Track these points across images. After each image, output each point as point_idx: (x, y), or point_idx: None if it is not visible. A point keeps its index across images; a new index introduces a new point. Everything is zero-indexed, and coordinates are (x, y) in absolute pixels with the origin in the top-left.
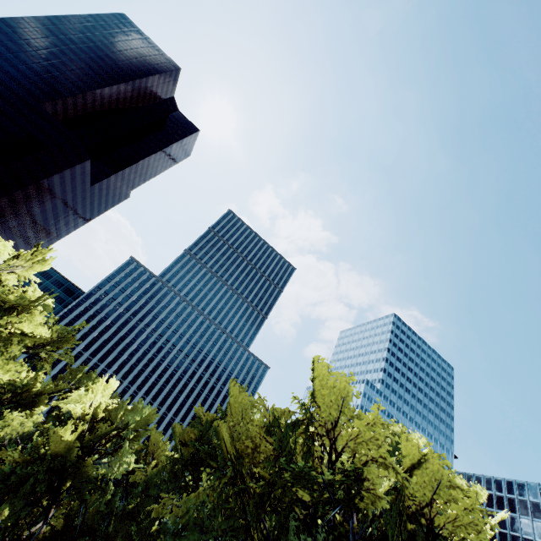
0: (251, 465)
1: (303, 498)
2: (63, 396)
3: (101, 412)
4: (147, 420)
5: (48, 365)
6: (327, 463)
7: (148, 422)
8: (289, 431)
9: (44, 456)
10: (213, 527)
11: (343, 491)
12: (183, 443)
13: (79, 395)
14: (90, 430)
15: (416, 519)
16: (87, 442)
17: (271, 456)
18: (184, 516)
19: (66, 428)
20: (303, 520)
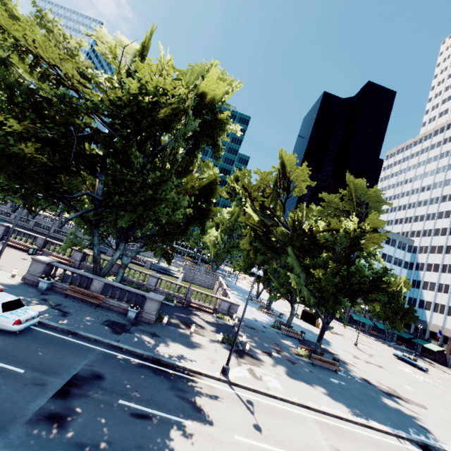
0: None
1: None
2: None
3: None
4: None
5: None
6: None
7: None
8: None
9: None
10: None
11: None
12: None
13: None
14: None
15: None
16: None
17: None
18: None
19: None
20: None
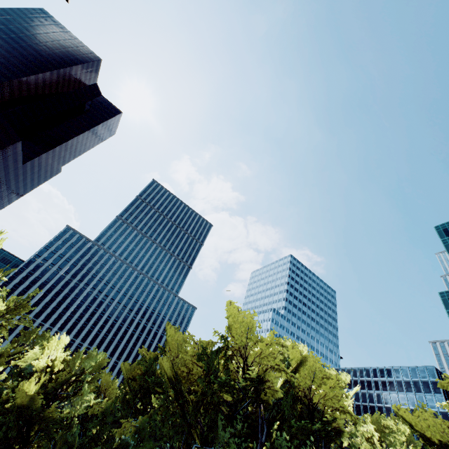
0: (187, 384)
1: (225, 399)
2: (19, 356)
3: (59, 364)
4: (101, 364)
5: (6, 331)
6: (241, 373)
7: (101, 366)
8: (213, 355)
9: (15, 406)
10: (162, 434)
11: (253, 391)
12: (131, 378)
13: (37, 353)
14: (51, 380)
15: (302, 401)
16: (52, 389)
17: (202, 375)
18: (140, 429)
19: (33, 381)
20: (226, 415)
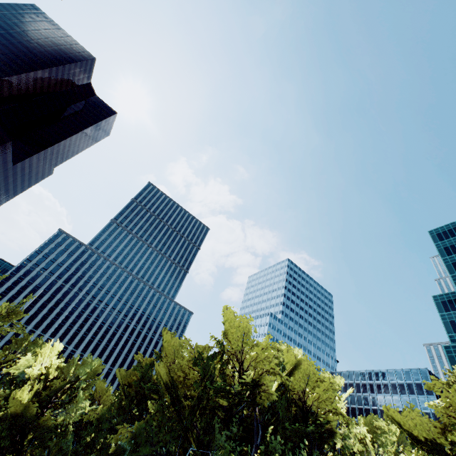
0: (184, 389)
1: (221, 403)
2: (11, 363)
3: (53, 371)
4: (96, 371)
5: None
6: (237, 378)
7: (96, 372)
8: (209, 360)
9: (9, 414)
10: (158, 439)
11: (249, 395)
12: (126, 385)
13: (30, 360)
14: (45, 388)
15: (297, 404)
16: (46, 397)
17: (198, 380)
18: (136, 434)
19: (26, 388)
20: (222, 418)
